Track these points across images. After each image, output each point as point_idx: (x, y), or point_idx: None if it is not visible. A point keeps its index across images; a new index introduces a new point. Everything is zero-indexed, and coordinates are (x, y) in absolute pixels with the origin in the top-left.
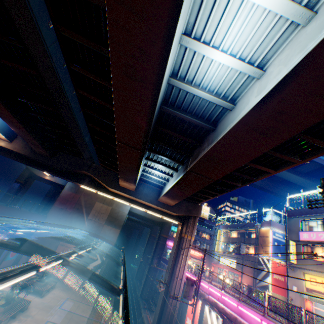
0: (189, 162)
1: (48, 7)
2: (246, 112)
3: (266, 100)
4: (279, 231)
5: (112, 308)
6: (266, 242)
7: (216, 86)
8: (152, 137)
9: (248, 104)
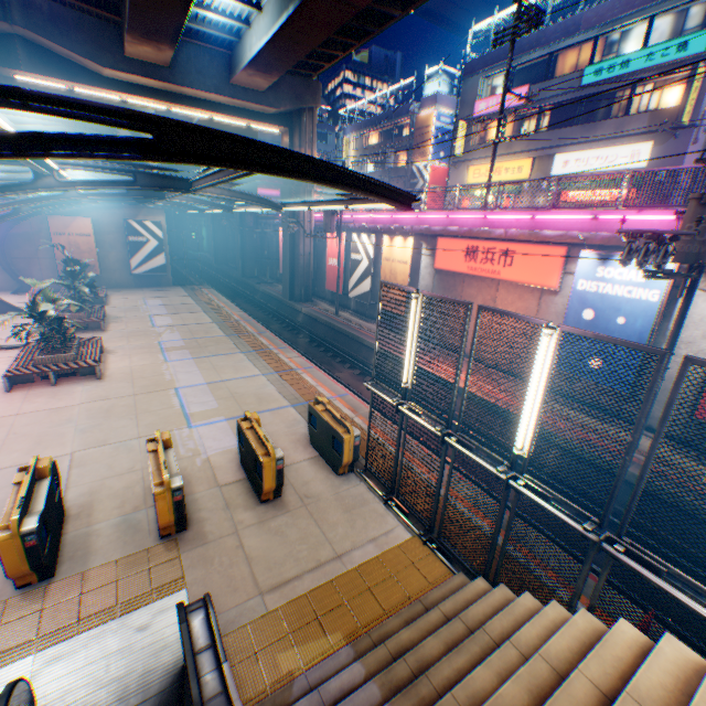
0: None
1: None
2: None
3: None
4: (447, 112)
5: (218, 293)
6: (425, 139)
7: None
8: None
9: None
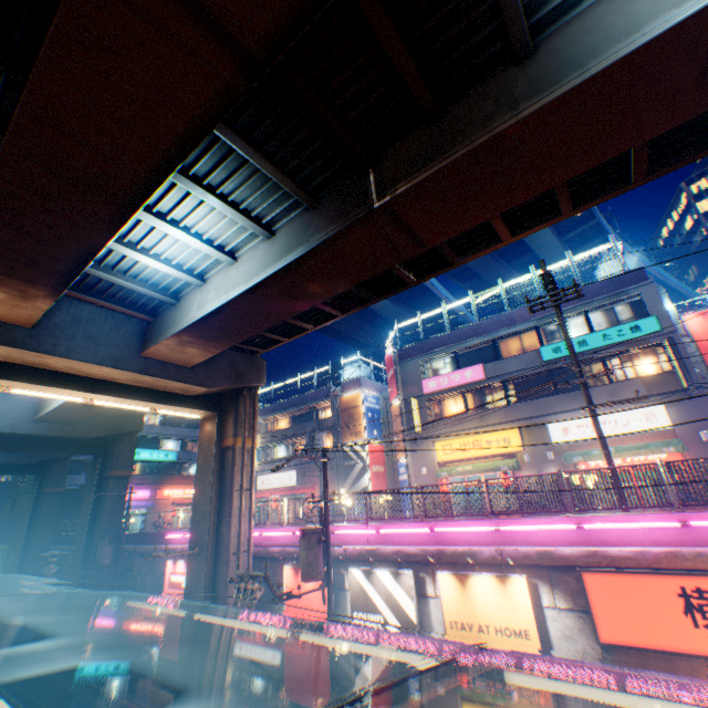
0: (367, 187)
1: None
2: None
3: None
4: (372, 392)
5: None
6: (356, 417)
7: None
8: None
9: None
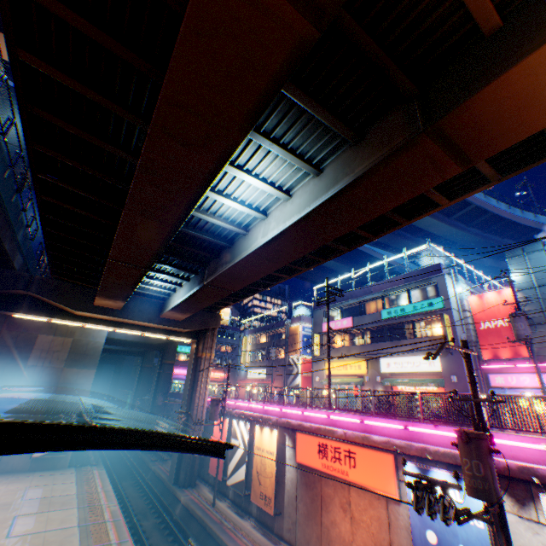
0: (205, 274)
1: (26, 129)
2: (256, 248)
3: (268, 244)
4: (309, 325)
5: (107, 475)
6: (296, 340)
7: (231, 216)
8: None
9: (257, 240)
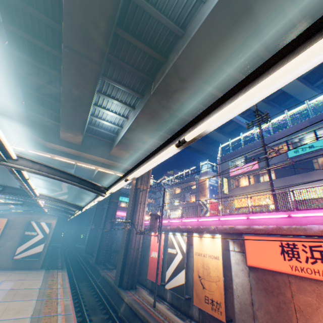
0: (151, 88)
1: None
2: None
3: None
4: (213, 178)
5: (67, 276)
6: (204, 188)
7: None
8: (108, 54)
9: None
